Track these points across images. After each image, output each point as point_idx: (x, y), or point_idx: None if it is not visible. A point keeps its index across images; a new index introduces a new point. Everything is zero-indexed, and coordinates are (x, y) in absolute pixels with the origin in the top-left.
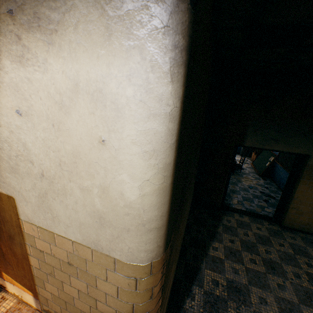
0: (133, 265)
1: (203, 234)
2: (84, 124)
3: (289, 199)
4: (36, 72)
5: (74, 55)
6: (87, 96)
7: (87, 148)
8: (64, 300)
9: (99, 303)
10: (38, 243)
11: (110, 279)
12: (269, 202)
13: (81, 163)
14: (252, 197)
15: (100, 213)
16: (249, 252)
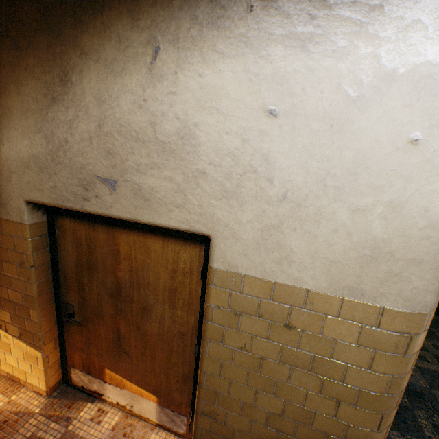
0: (411, 314)
1: None
2: (390, 120)
3: None
4: (327, 58)
5: (402, 35)
6: (407, 84)
7: (384, 153)
8: (253, 389)
9: (326, 383)
10: (233, 301)
11: (362, 341)
12: None
13: (366, 174)
14: None
15: (375, 242)
16: None
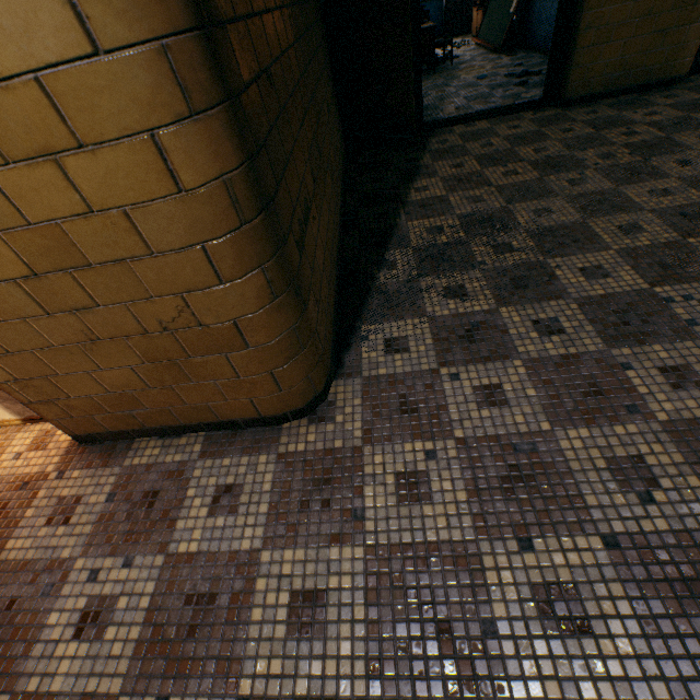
0: None
1: (388, 181)
2: None
3: (577, 6)
4: None
5: None
6: None
7: None
8: None
9: None
10: None
11: None
12: (529, 84)
13: None
14: (489, 90)
15: None
16: (499, 166)
